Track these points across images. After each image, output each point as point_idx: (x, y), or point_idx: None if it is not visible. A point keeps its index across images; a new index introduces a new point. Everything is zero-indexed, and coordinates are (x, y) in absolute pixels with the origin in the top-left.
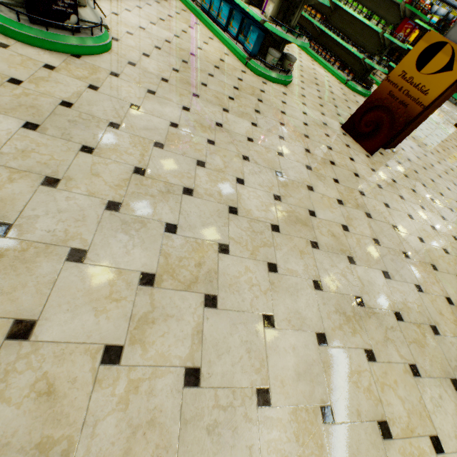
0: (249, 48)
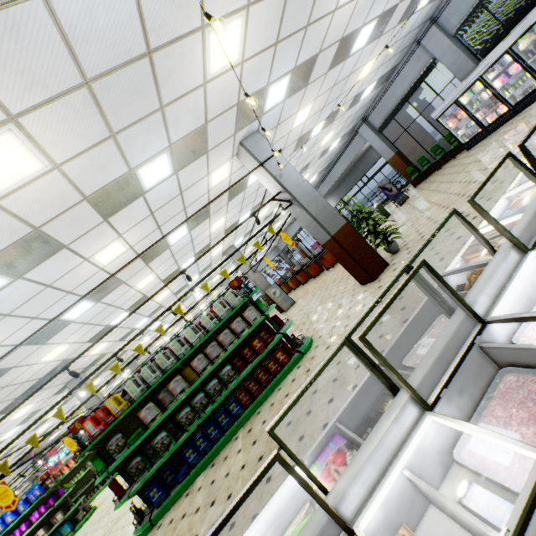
0: (69, 530)
